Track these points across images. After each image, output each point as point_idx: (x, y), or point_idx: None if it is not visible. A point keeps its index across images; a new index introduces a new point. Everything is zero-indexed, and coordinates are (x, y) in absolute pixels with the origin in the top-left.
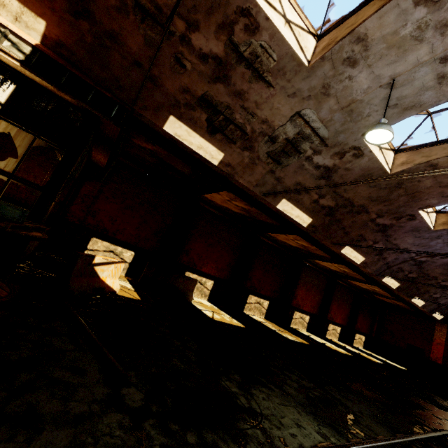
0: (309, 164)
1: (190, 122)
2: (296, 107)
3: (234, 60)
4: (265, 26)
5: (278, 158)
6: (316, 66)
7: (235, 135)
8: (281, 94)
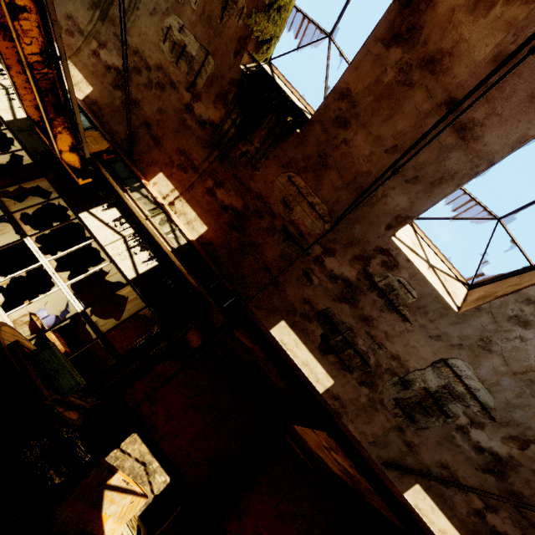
0: (462, 437)
1: (301, 333)
2: (441, 352)
3: (365, 286)
4: (405, 265)
5: (411, 412)
6: (469, 314)
7: (353, 362)
8: (421, 333)
